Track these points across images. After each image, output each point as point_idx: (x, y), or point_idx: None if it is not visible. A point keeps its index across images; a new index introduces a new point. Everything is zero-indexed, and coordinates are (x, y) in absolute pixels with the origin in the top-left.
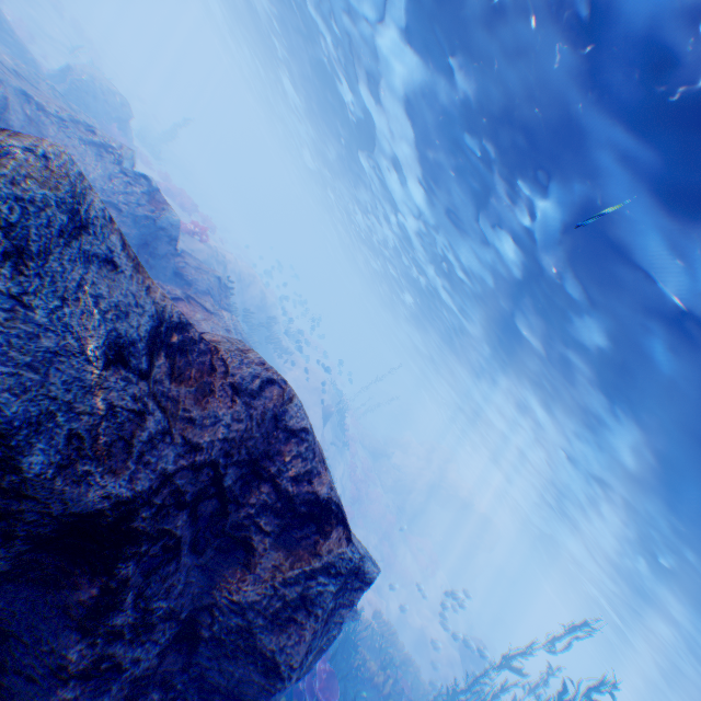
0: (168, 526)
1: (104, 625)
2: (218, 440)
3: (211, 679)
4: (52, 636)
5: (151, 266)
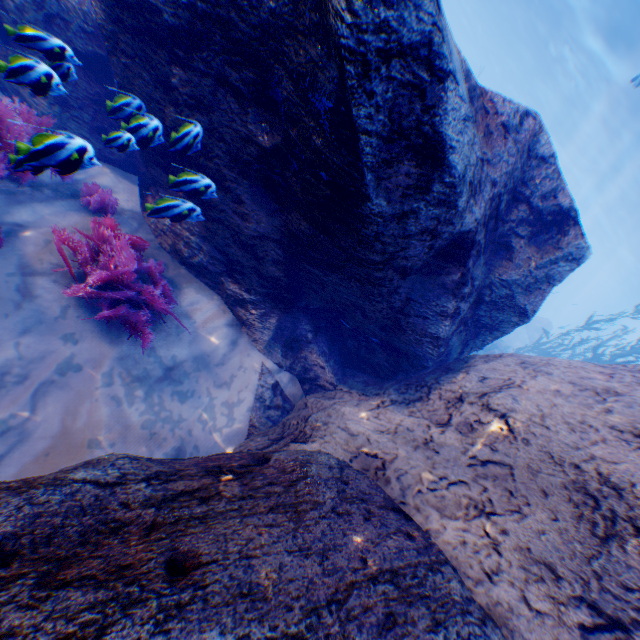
0: (479, 239)
1: (460, 293)
2: (502, 176)
3: (482, 322)
4: (435, 299)
5: None
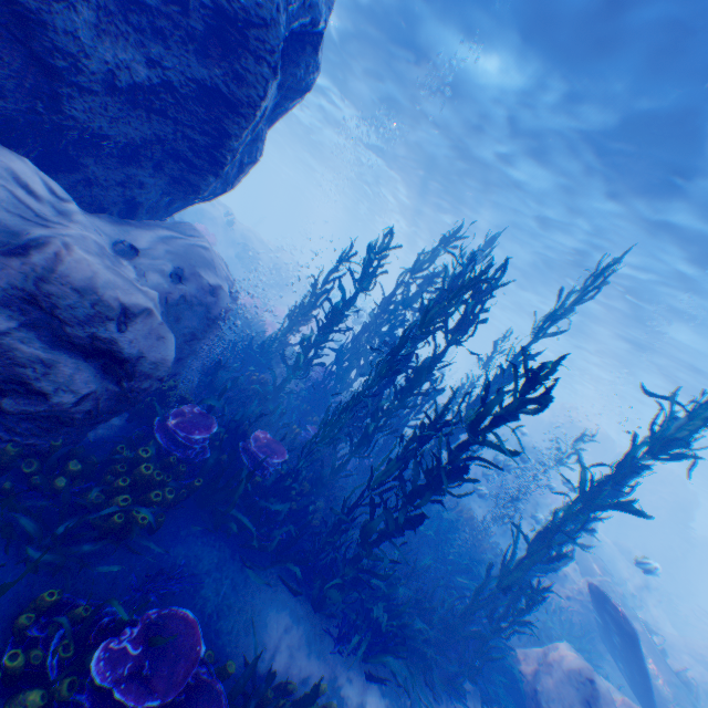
0: None
1: None
2: None
3: None
4: None
5: None
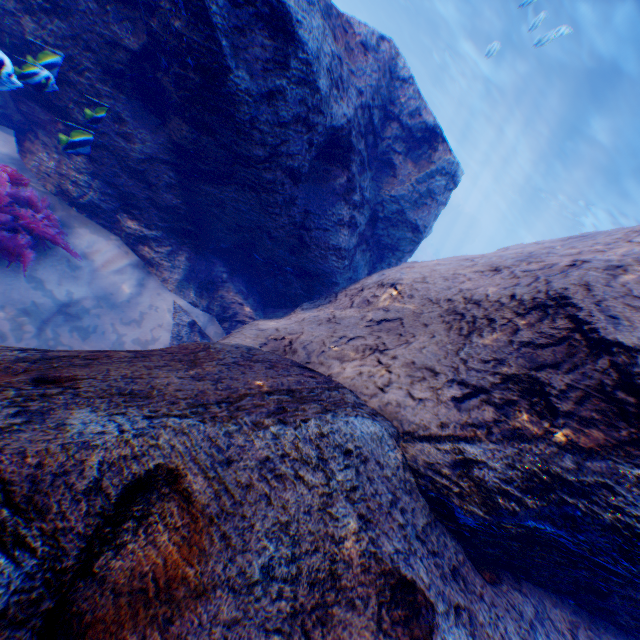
0: (359, 148)
1: (350, 199)
2: (368, 89)
3: (383, 243)
4: (329, 207)
5: None
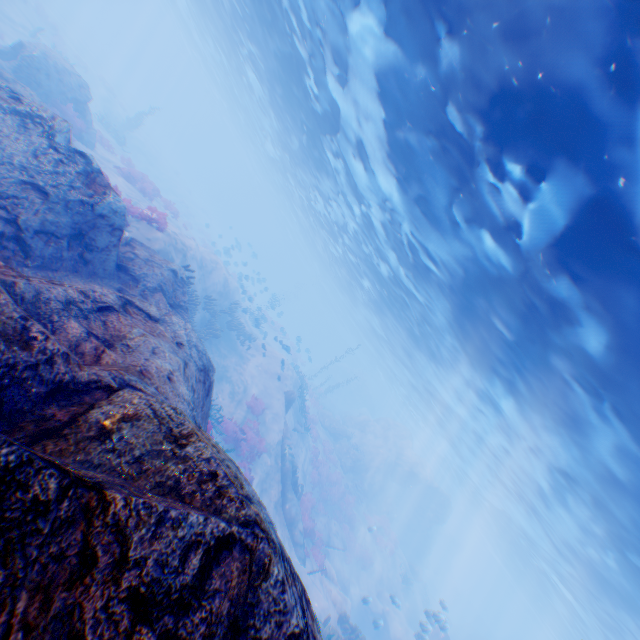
0: None
1: None
2: None
3: None
4: None
5: (87, 261)
